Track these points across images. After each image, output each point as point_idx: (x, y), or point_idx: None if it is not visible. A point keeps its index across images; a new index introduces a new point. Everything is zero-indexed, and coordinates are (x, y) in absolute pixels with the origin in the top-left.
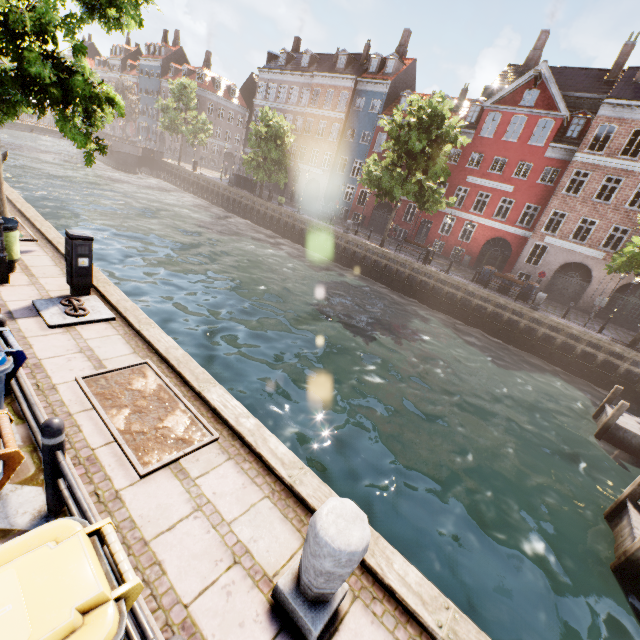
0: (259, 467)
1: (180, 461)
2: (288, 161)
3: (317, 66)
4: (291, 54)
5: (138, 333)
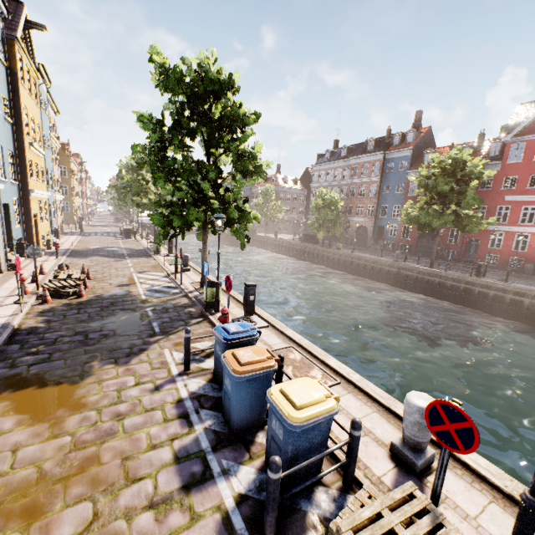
0: (367, 398)
1: None
2: (340, 218)
3: (352, 153)
4: (333, 151)
5: (282, 333)
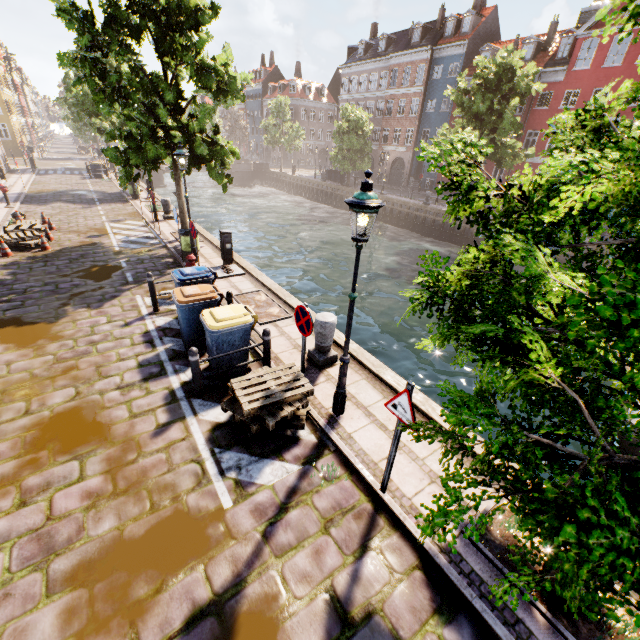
0: None
1: (275, 322)
2: (369, 148)
3: (393, 47)
4: (368, 43)
5: (256, 279)
